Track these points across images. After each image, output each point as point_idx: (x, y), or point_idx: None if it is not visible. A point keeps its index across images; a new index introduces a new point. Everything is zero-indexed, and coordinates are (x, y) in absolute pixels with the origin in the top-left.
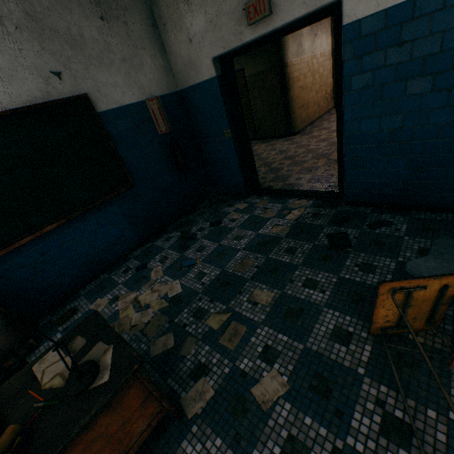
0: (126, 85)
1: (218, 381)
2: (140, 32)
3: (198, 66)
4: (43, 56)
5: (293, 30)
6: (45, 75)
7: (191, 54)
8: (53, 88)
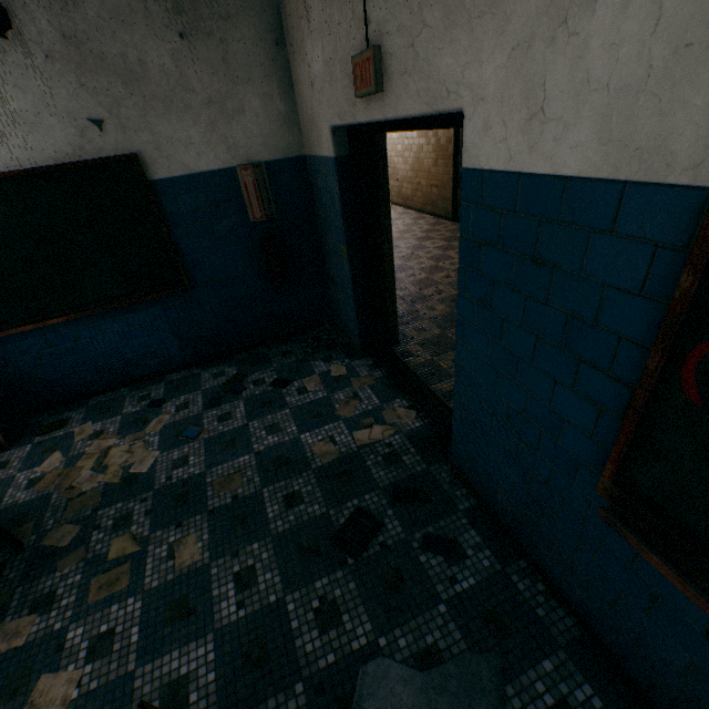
0: (207, 142)
1: (39, 633)
2: (249, 55)
3: (319, 130)
4: (80, 97)
5: (421, 129)
6: (80, 124)
7: (313, 107)
8: (89, 142)
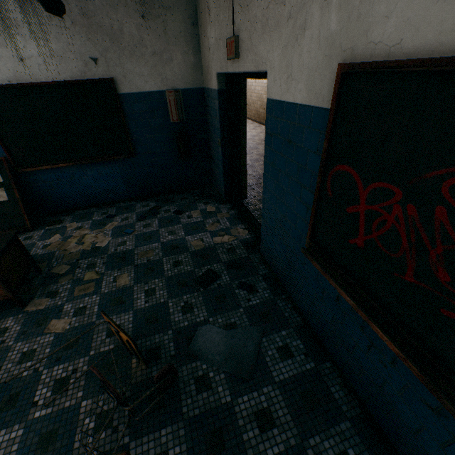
0: (151, 75)
1: (51, 305)
2: (178, 30)
3: (211, 74)
4: (87, 45)
5: (256, 78)
6: (86, 60)
7: (209, 61)
8: (89, 70)
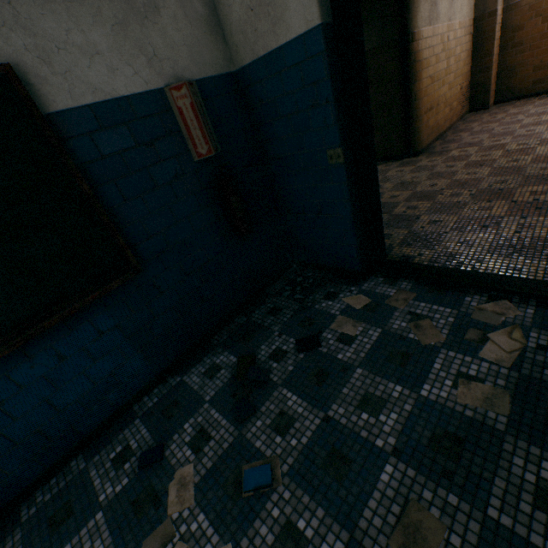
0: (118, 51)
1: None
2: None
3: (279, 4)
4: None
5: None
6: None
7: None
8: None
